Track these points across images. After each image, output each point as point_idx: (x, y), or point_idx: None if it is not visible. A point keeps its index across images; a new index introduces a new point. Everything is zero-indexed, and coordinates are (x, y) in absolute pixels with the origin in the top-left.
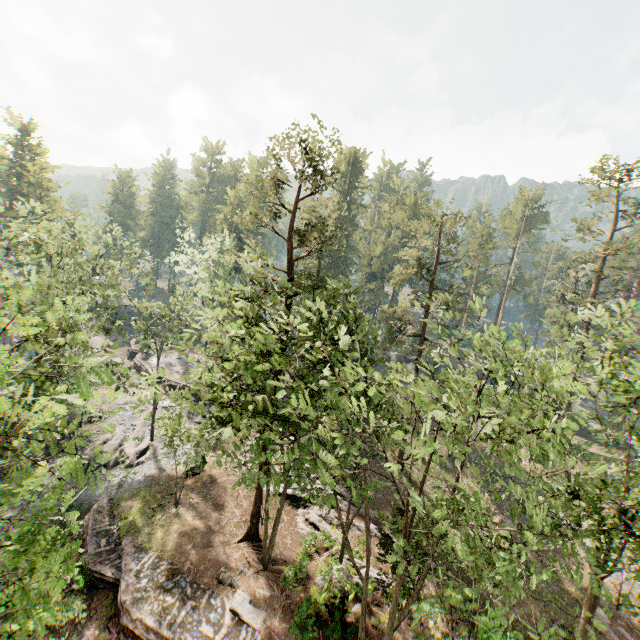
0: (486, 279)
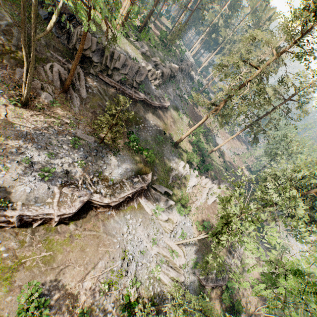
0: None
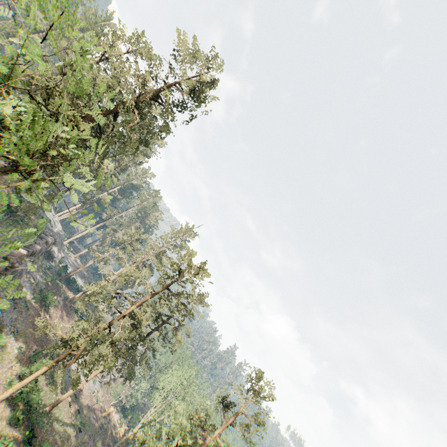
0: None
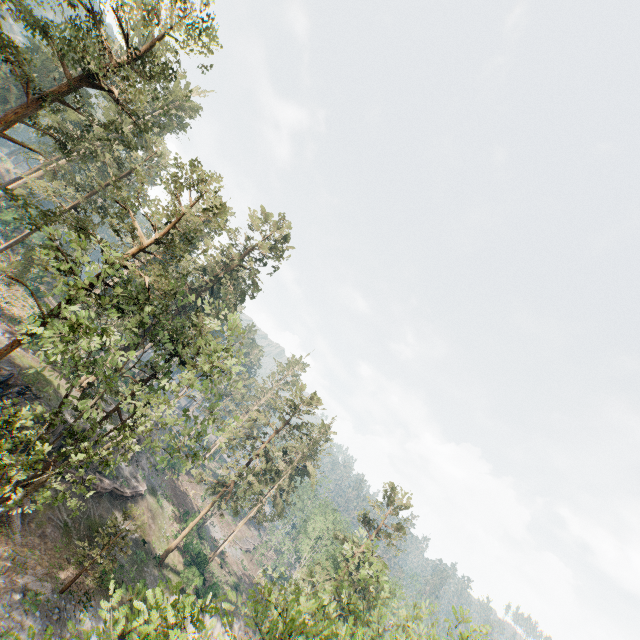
0: None
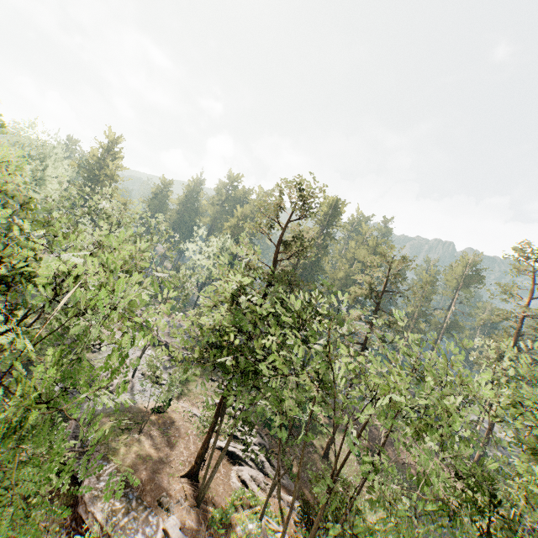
0: (425, 317)
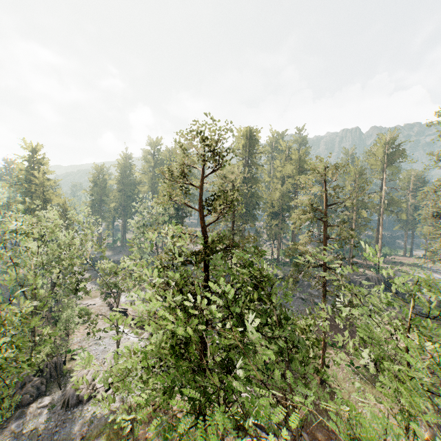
0: (364, 206)
